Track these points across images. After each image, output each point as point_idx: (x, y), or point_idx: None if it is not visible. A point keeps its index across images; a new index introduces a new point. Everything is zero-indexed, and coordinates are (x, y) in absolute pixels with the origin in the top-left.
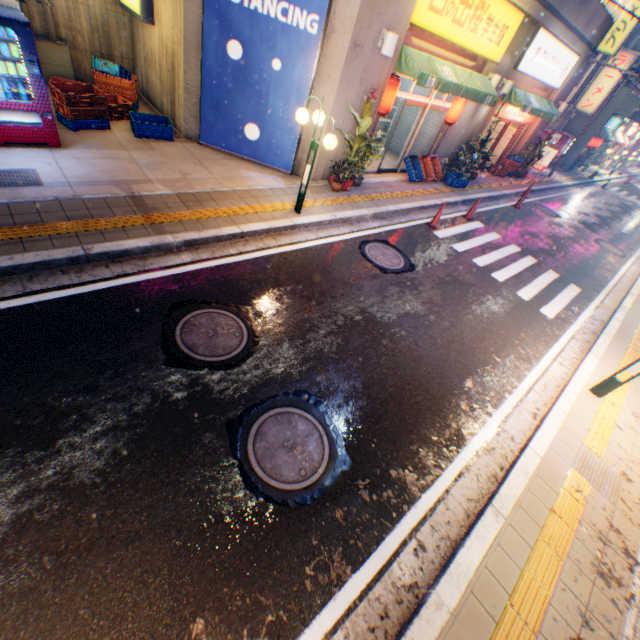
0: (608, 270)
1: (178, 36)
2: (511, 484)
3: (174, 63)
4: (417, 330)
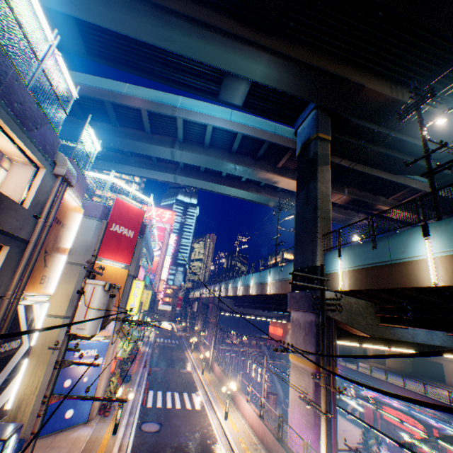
0: (192, 379)
1: (32, 389)
2: (235, 449)
3: (21, 403)
4: (186, 438)
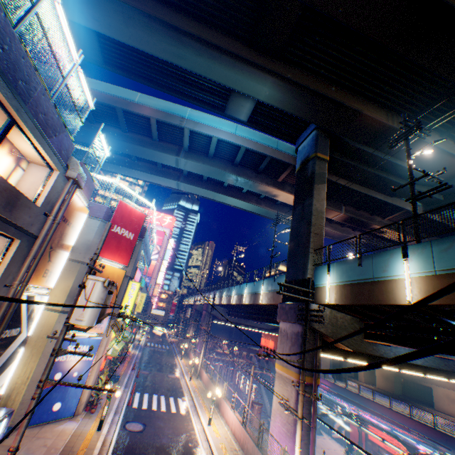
0: (180, 385)
1: (24, 379)
2: (216, 453)
3: (12, 392)
4: (169, 440)
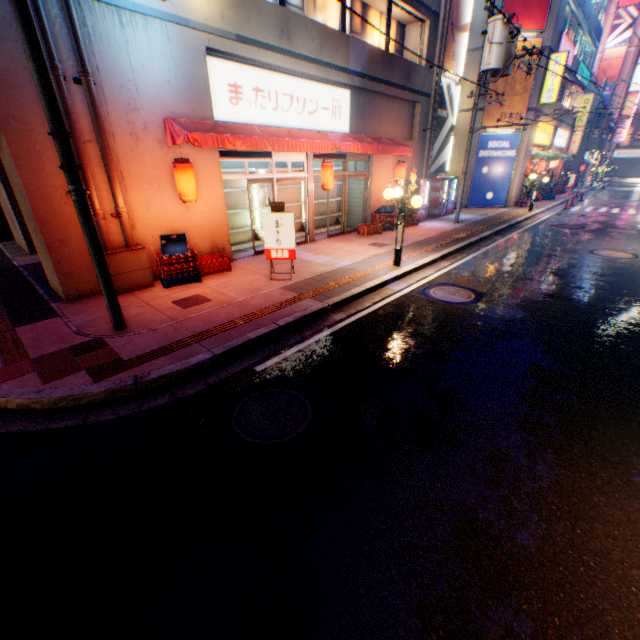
0: None
1: (458, 174)
2: None
3: None
4: (612, 221)
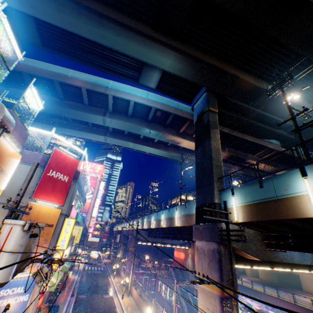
0: (114, 304)
1: None
2: None
3: None
4: None
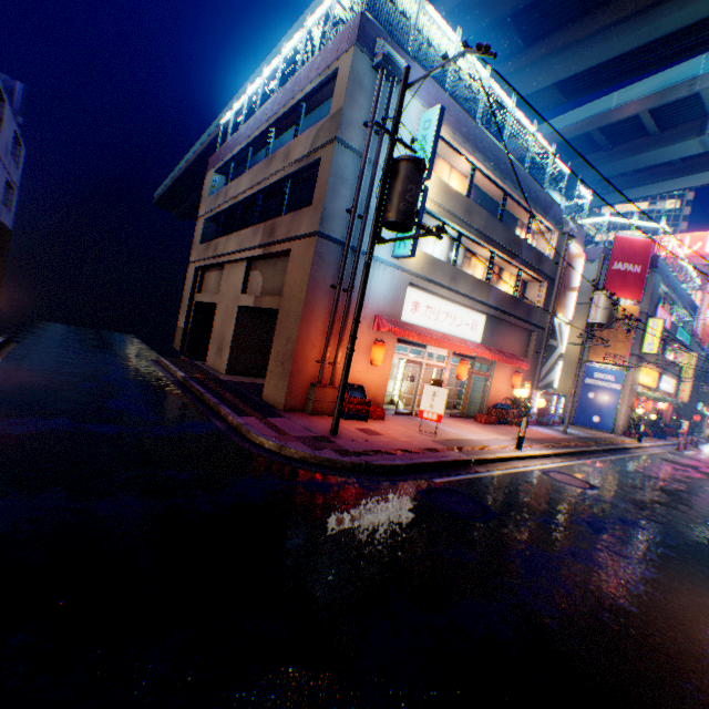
0: None
1: (564, 392)
2: None
3: None
4: None
